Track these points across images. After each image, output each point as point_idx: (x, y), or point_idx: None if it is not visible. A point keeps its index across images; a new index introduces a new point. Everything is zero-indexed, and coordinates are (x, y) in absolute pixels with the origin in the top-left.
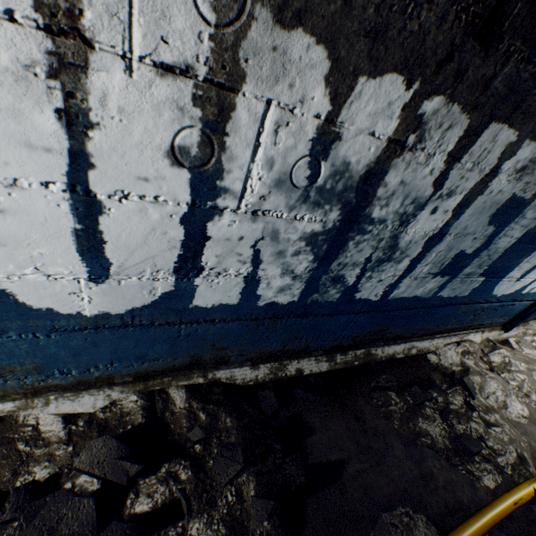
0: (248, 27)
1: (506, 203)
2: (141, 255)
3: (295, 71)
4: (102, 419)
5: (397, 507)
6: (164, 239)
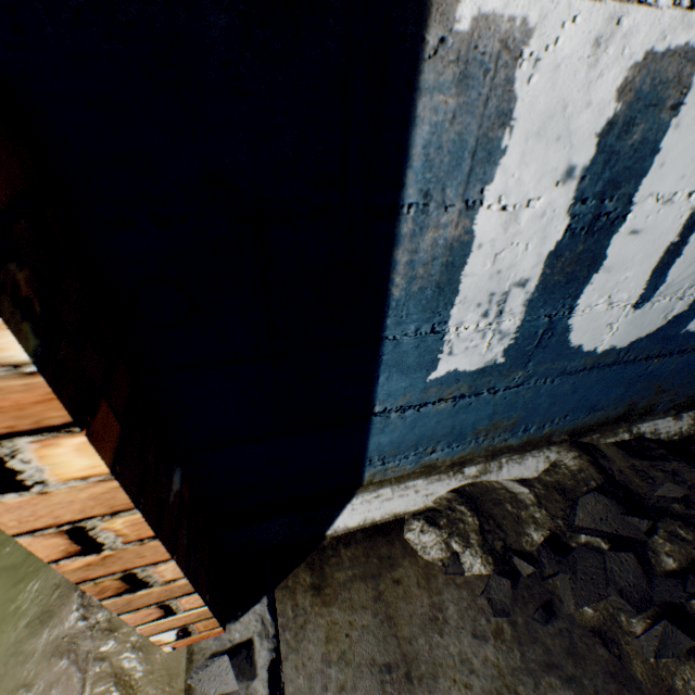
0: None
1: None
2: (693, 267)
3: None
4: (551, 482)
5: None
6: None
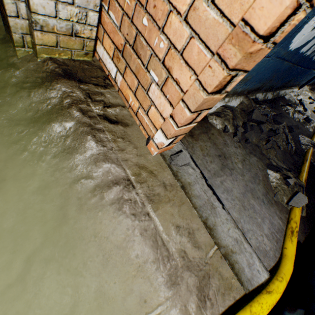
0: None
1: None
2: None
3: None
4: (240, 108)
5: (300, 135)
6: None
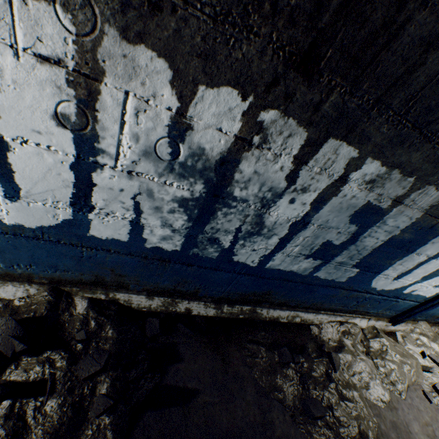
0: (101, 39)
1: (363, 208)
2: (43, 186)
3: (144, 74)
4: (17, 306)
5: None
6: (60, 179)
